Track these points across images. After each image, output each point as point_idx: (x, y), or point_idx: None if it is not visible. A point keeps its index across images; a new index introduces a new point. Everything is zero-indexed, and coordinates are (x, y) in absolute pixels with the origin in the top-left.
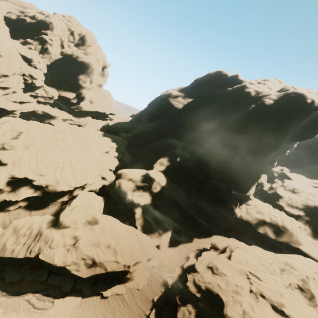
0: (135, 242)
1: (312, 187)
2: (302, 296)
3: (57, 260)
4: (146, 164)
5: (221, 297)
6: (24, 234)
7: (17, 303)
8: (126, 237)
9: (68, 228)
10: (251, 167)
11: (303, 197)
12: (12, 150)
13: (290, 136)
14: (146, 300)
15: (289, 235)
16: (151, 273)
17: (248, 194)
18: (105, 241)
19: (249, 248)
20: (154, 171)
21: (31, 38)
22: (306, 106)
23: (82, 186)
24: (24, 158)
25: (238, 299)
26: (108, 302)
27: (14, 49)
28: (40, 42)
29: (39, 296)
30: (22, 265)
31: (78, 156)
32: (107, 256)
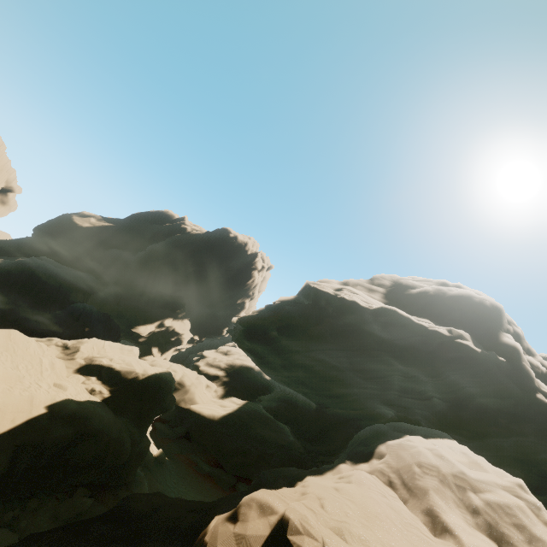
0: None
1: None
2: (60, 352)
3: None
4: None
5: None
6: None
7: None
8: None
9: None
10: (155, 299)
11: (234, 357)
12: None
13: (220, 277)
14: None
15: (183, 392)
16: None
17: (135, 330)
18: None
19: None
20: None
21: None
22: (229, 239)
23: None
24: None
25: None
26: None
27: None
28: None
29: None
30: None
31: None
32: None
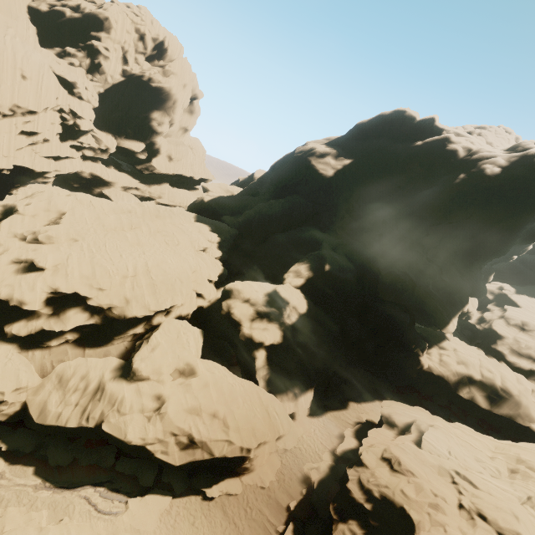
0: (257, 409)
1: None
2: None
3: (133, 435)
4: (270, 273)
5: (410, 513)
6: (76, 388)
7: (69, 502)
8: (242, 399)
9: (147, 380)
10: (453, 284)
11: None
12: (50, 244)
13: (525, 233)
14: (277, 506)
15: (514, 404)
16: (282, 460)
17: (445, 330)
18: (208, 406)
19: (451, 428)
20: (286, 286)
21: (72, 46)
22: None
23: (167, 309)
24: (72, 259)
25: (439, 520)
26: (215, 507)
27: (46, 65)
28: (88, 54)
29: (103, 492)
30: (74, 438)
31: (158, 257)
32: (212, 431)
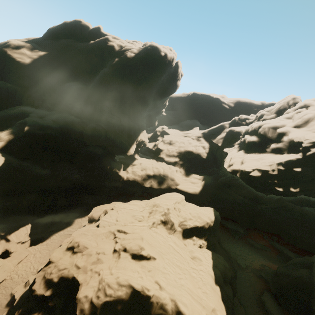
0: None
1: (183, 137)
2: (165, 228)
3: None
4: None
5: (77, 278)
6: None
7: None
8: None
9: None
10: (127, 126)
11: (177, 146)
12: None
13: (157, 92)
14: None
15: (169, 180)
16: None
17: (128, 153)
18: None
19: (123, 205)
20: None
21: None
22: (162, 59)
23: None
24: None
25: (97, 269)
26: None
27: None
28: None
29: None
30: None
31: None
32: None
